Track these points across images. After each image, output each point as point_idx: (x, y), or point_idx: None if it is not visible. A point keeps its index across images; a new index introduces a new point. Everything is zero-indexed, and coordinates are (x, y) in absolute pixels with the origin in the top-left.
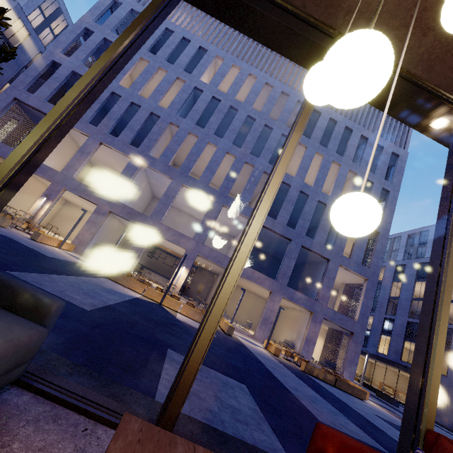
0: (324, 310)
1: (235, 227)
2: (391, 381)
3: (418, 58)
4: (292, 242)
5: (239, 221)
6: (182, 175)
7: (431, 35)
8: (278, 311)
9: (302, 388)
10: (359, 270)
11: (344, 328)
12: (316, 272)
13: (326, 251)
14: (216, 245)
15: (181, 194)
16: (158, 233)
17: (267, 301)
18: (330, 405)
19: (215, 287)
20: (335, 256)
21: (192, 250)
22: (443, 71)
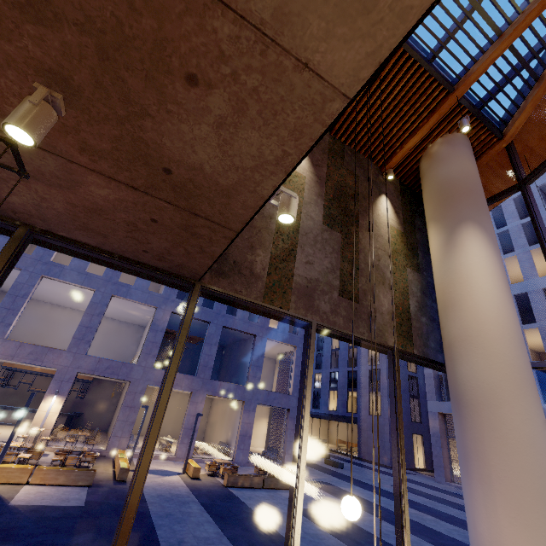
0: (256, 394)
1: (140, 316)
2: (346, 435)
3: (120, 249)
4: (211, 324)
5: (142, 310)
6: (38, 263)
7: (111, 238)
8: (195, 418)
9: (196, 531)
10: (288, 338)
11: (280, 407)
12: (245, 352)
13: (251, 326)
14: (119, 343)
15: (45, 286)
16: (2, 355)
17: (188, 406)
18: (225, 540)
19: (119, 403)
20: (261, 330)
21: (68, 368)
22: (149, 259)
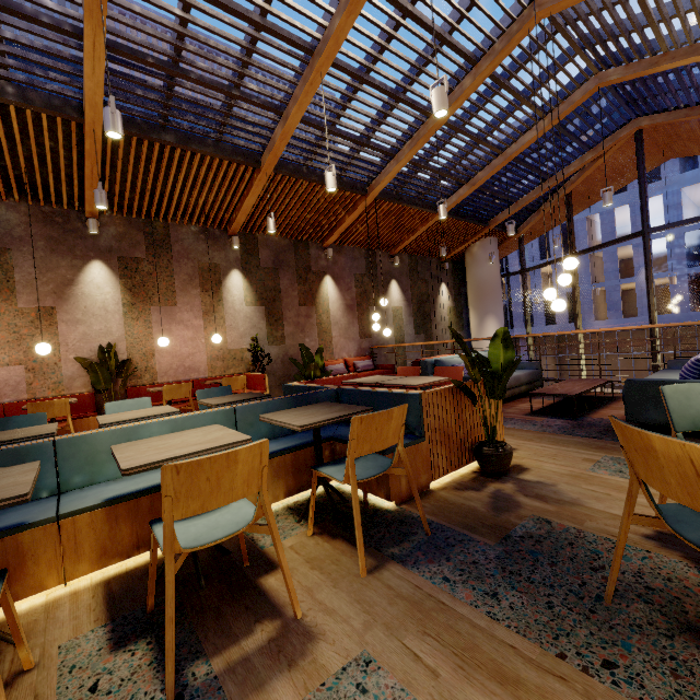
0: None
1: None
2: None
3: None
4: None
5: None
6: None
7: None
8: None
9: None
10: None
11: None
12: None
13: None
14: None
15: None
16: None
17: None
18: None
19: None
20: None
21: None
22: None
